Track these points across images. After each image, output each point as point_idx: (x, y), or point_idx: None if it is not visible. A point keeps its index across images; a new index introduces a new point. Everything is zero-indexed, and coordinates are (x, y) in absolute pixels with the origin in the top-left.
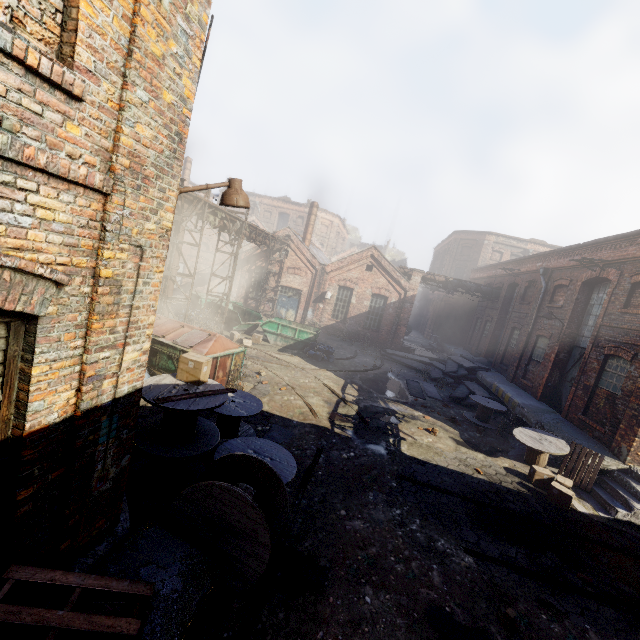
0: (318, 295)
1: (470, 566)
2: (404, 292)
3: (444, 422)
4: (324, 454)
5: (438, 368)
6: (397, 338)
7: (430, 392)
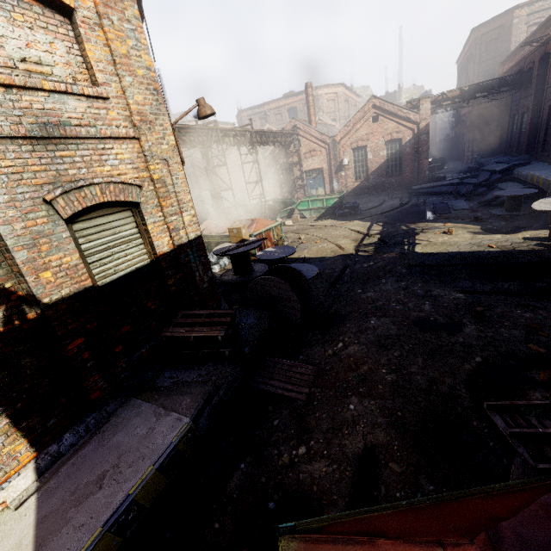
0: (337, 166)
1: (458, 298)
2: (416, 126)
3: (466, 223)
4: (349, 268)
5: (469, 184)
6: (422, 173)
7: (457, 206)
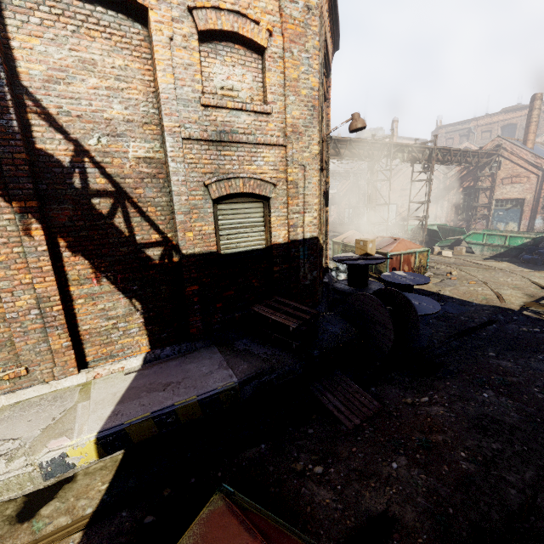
0: None
1: None
2: None
3: None
4: (497, 325)
5: None
6: None
7: None
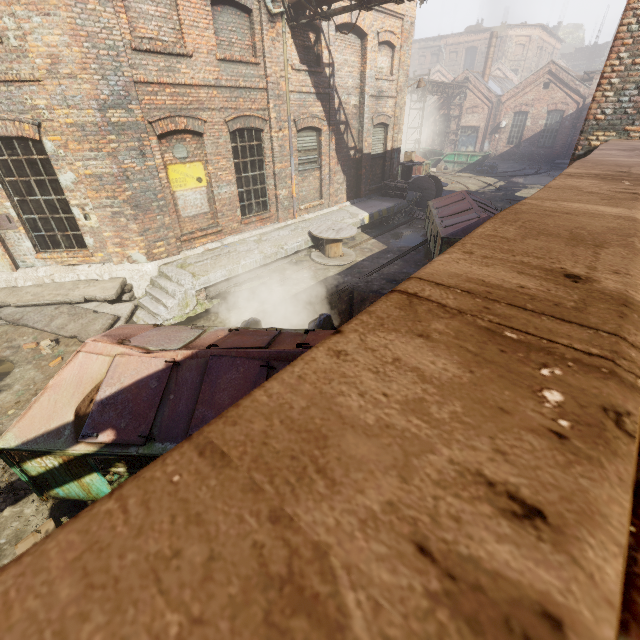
0: (494, 127)
1: None
2: (583, 100)
3: None
4: None
5: None
6: (571, 149)
7: None
